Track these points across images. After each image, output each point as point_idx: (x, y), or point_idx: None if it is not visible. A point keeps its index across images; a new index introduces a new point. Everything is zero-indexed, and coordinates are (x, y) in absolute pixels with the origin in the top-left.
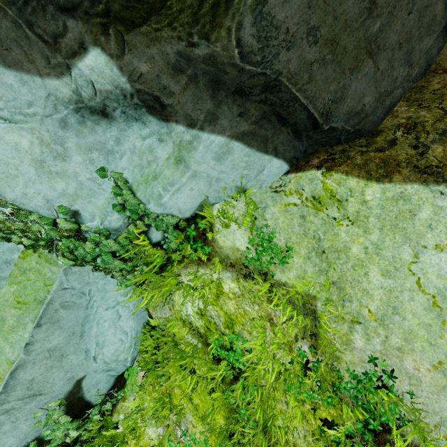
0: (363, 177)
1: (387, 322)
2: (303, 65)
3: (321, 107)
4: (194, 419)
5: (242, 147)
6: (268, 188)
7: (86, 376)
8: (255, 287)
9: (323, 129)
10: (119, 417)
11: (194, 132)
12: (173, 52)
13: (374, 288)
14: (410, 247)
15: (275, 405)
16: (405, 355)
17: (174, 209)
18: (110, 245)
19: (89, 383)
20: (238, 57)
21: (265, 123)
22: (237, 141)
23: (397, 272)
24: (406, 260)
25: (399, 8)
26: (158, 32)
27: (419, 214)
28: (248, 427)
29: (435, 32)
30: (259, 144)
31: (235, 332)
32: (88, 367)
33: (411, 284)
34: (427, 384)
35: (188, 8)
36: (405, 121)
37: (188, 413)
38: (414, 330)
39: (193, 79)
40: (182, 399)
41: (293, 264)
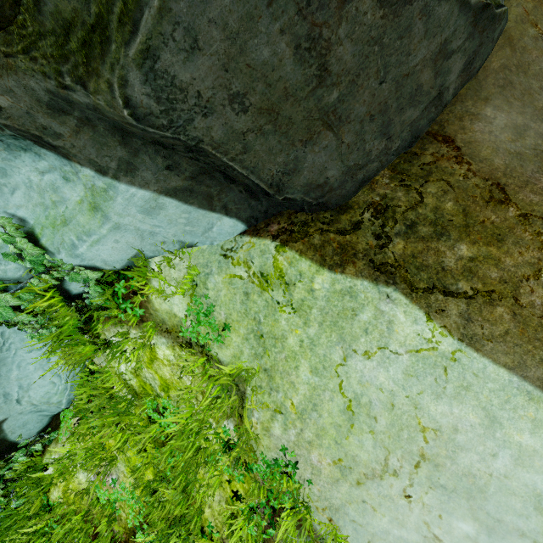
0: (317, 261)
1: (306, 416)
2: (232, 134)
3: (269, 178)
4: (126, 470)
5: (176, 203)
6: (219, 248)
7: (7, 418)
8: (184, 364)
9: (277, 199)
10: (51, 458)
11: (107, 180)
12: (42, 89)
13: (301, 382)
14: (342, 349)
15: (196, 473)
16: (313, 448)
17: (97, 261)
18: (6, 300)
19: (12, 425)
20: (132, 119)
21: (207, 179)
22: (169, 197)
23: (325, 371)
24: (335, 361)
25: (365, 76)
26: (10, 58)
27: (360, 315)
28: (169, 488)
29: (422, 103)
30: (201, 201)
31: (170, 396)
32: (9, 410)
33: (334, 385)
34: (325, 475)
35: (51, 33)
36: (379, 199)
37: (120, 463)
38: (326, 427)
39: (87, 122)
40: (116, 450)
41: (231, 342)
